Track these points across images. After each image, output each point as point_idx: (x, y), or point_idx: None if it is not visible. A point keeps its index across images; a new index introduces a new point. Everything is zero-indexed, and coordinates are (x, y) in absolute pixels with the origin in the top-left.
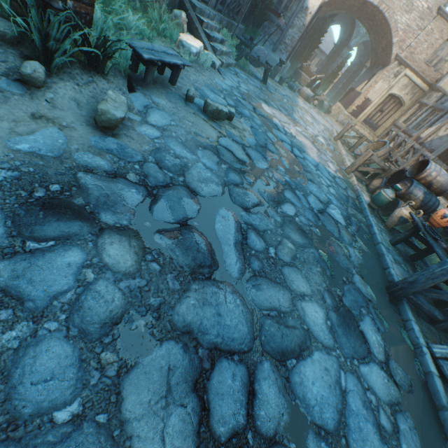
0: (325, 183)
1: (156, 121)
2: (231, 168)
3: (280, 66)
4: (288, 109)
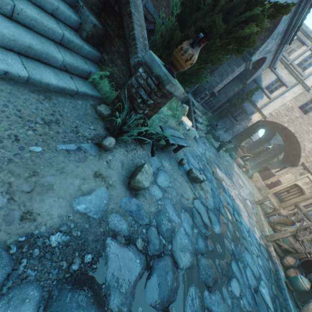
0: (255, 252)
1: (161, 182)
2: (199, 232)
3: (228, 143)
4: (229, 173)
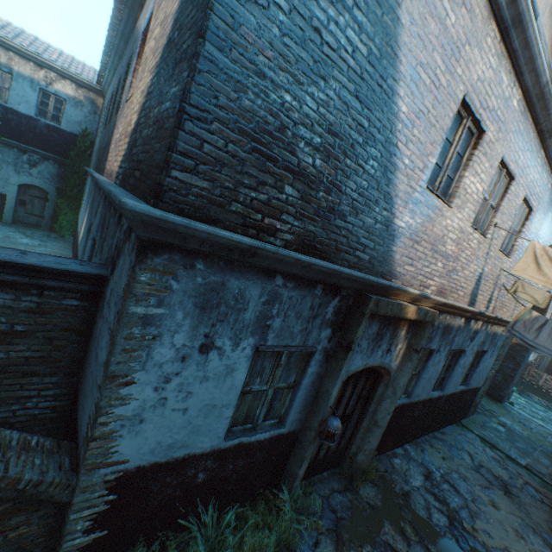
0: None
1: None
2: None
3: None
4: None
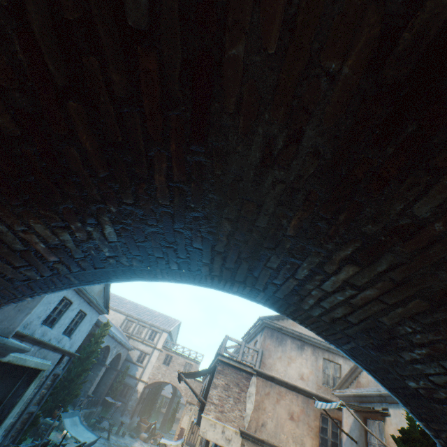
0: None
1: None
2: None
3: (122, 425)
4: None
